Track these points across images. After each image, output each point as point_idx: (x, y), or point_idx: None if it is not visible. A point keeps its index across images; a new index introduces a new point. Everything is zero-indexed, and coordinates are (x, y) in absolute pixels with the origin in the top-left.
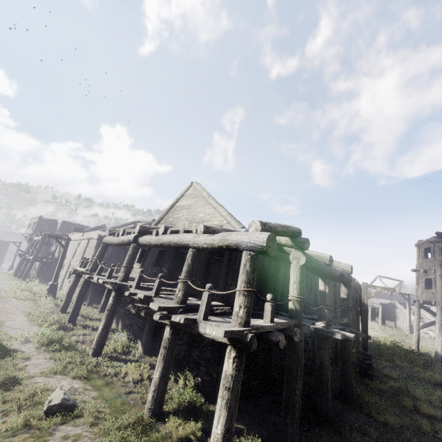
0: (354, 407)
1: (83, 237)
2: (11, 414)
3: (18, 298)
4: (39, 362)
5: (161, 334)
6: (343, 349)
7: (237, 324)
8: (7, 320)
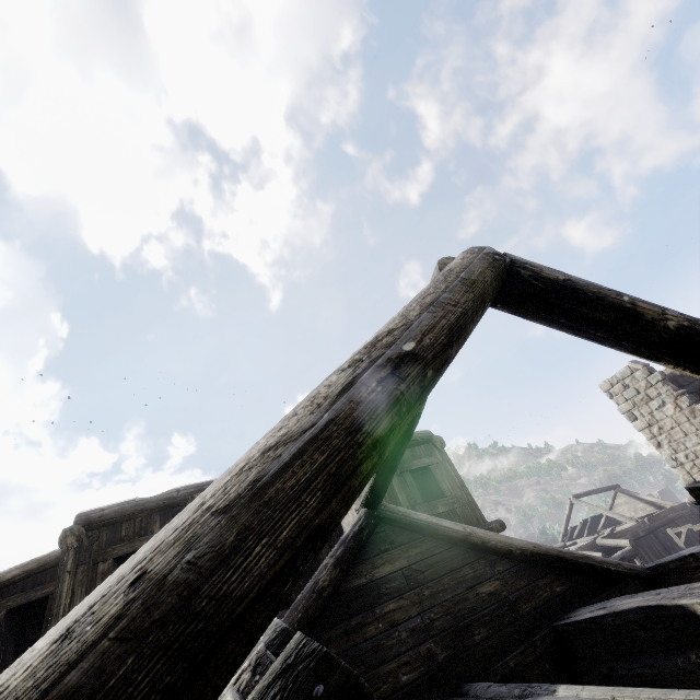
0: None
1: None
2: None
3: None
4: None
5: None
6: None
7: None
8: None
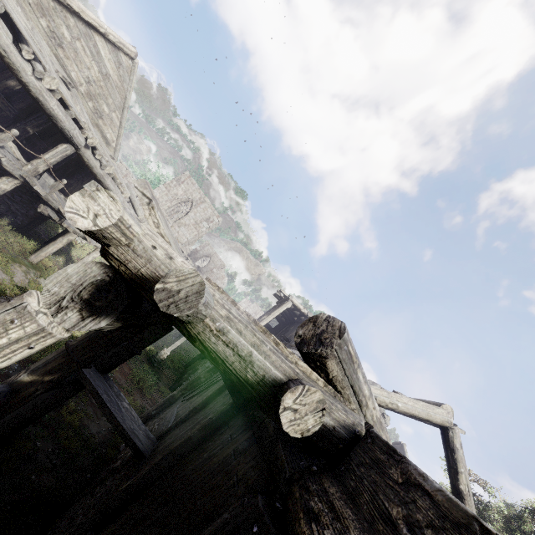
0: None
1: None
2: None
3: None
4: None
5: None
6: None
7: None
8: None
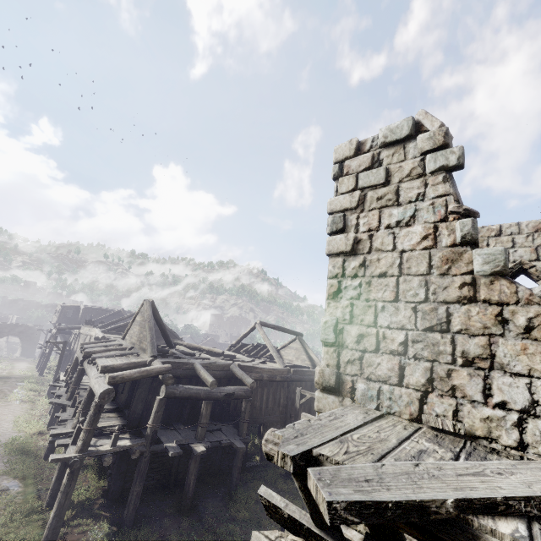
0: (228, 504)
1: (88, 333)
2: None
3: (20, 400)
4: None
5: None
6: (234, 455)
7: (75, 451)
8: None
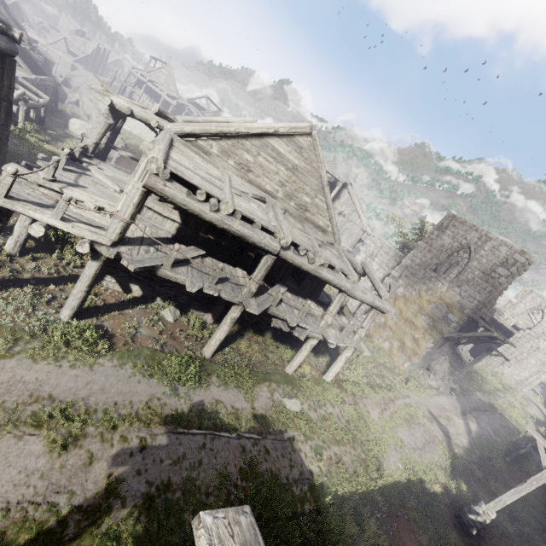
0: None
1: None
2: (293, 425)
3: None
4: (230, 397)
5: (228, 306)
6: None
7: (360, 342)
8: (42, 390)
